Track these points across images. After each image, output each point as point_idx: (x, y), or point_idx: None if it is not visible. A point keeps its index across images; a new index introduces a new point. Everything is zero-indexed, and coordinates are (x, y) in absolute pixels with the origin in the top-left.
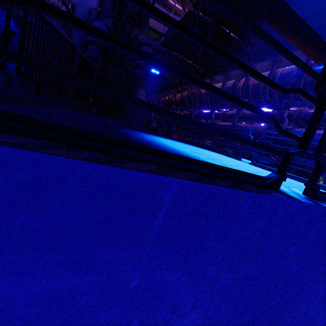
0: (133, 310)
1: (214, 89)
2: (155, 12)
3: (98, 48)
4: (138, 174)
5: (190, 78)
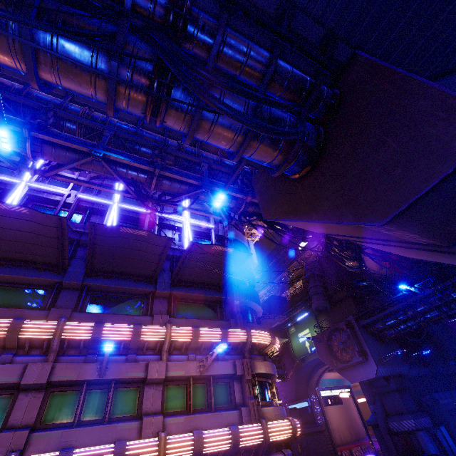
0: None
1: None
2: None
3: None
4: None
5: None
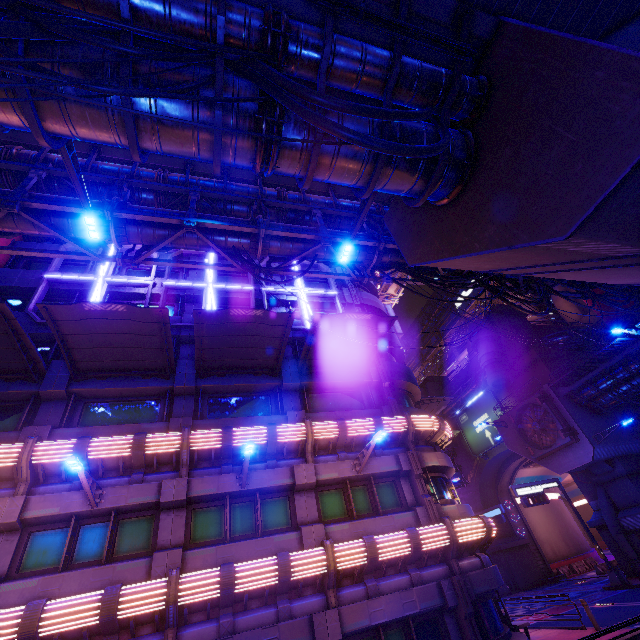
0: None
1: None
2: None
3: None
4: None
5: None
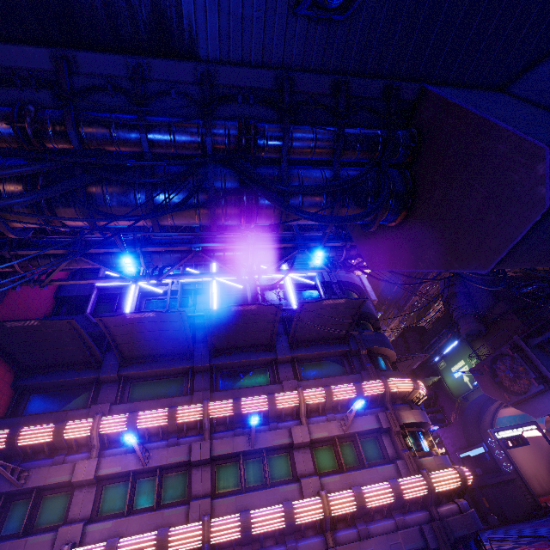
0: None
1: None
2: None
3: None
4: None
5: None
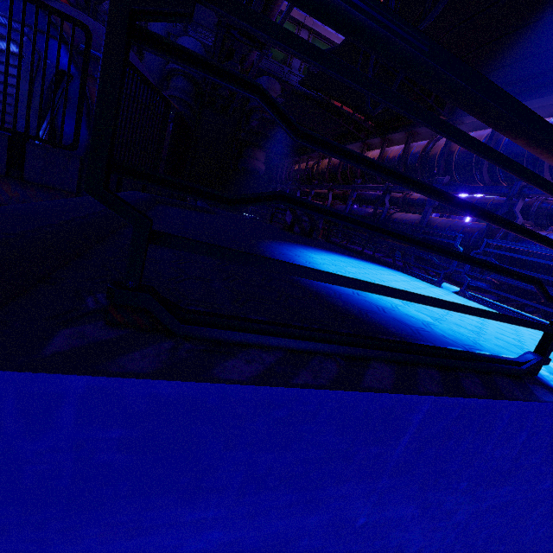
0: (353, 552)
1: (465, 258)
2: (406, 180)
3: (188, 83)
4: (390, 397)
5: (436, 248)
